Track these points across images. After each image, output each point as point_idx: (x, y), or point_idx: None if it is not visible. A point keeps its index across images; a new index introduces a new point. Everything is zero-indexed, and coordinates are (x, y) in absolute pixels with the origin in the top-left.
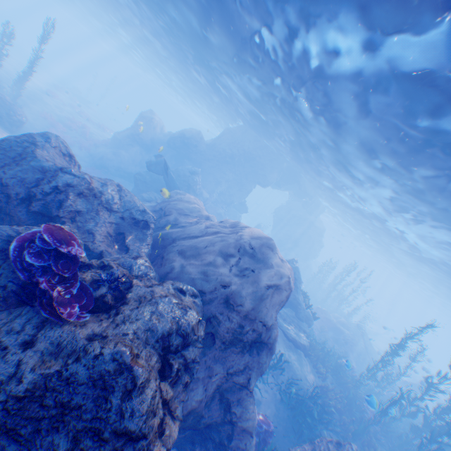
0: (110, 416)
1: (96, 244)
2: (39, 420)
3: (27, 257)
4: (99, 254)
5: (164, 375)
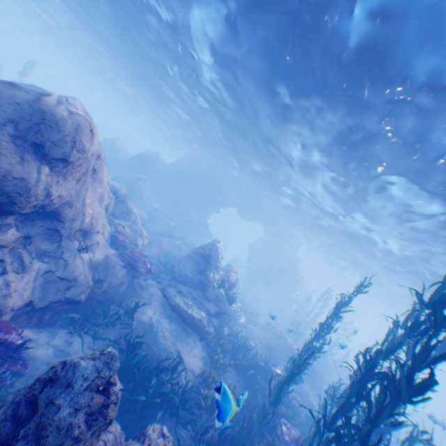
0: None
1: None
2: None
3: None
4: None
5: None
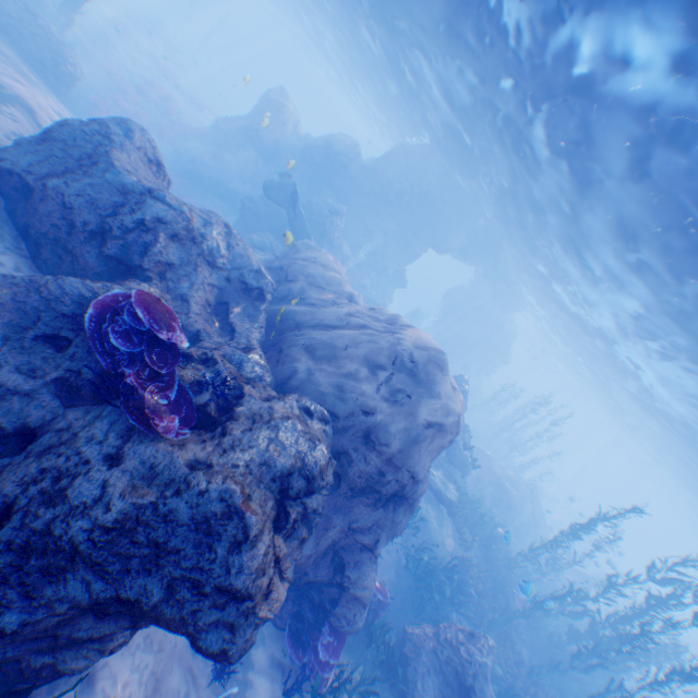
0: (214, 569)
1: (190, 318)
2: (130, 559)
3: (112, 338)
4: (194, 334)
5: (277, 525)
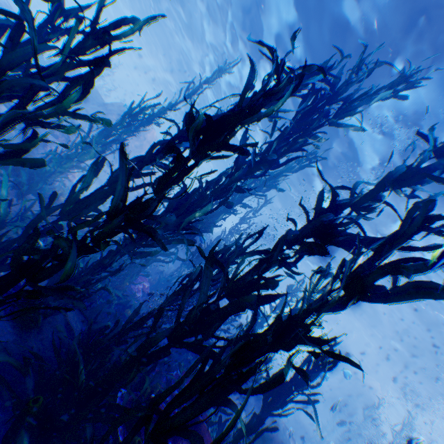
0: None
1: None
2: None
3: None
4: None
5: None
